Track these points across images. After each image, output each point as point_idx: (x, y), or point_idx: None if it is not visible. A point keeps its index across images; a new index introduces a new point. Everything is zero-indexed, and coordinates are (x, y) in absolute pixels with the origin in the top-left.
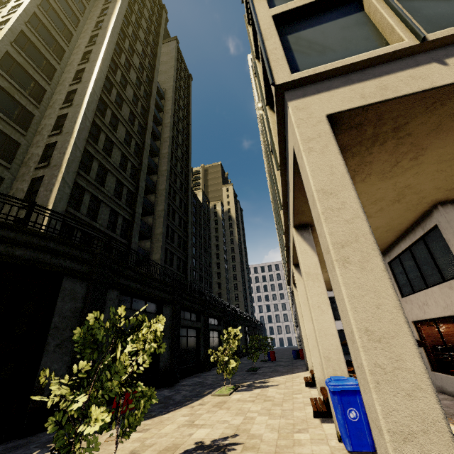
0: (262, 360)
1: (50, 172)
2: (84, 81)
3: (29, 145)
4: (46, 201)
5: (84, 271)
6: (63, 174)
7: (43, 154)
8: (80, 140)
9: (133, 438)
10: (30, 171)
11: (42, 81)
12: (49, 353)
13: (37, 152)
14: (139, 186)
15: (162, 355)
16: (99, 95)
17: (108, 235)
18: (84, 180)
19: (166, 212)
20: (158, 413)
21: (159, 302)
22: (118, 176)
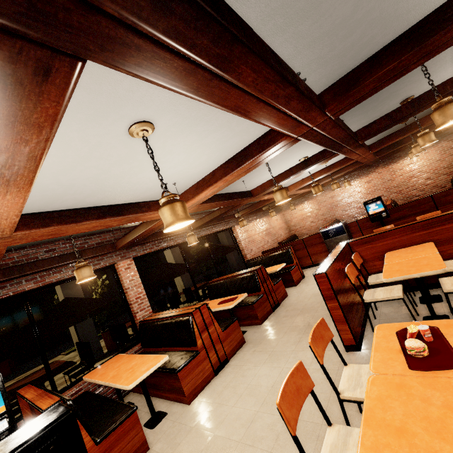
0: None
1: None
2: None
3: None
4: None
5: None
6: None
7: None
8: None
9: None
10: None
11: None
12: None
13: None
14: None
15: None
16: None
17: None
18: None
19: None
20: None
21: None
22: None
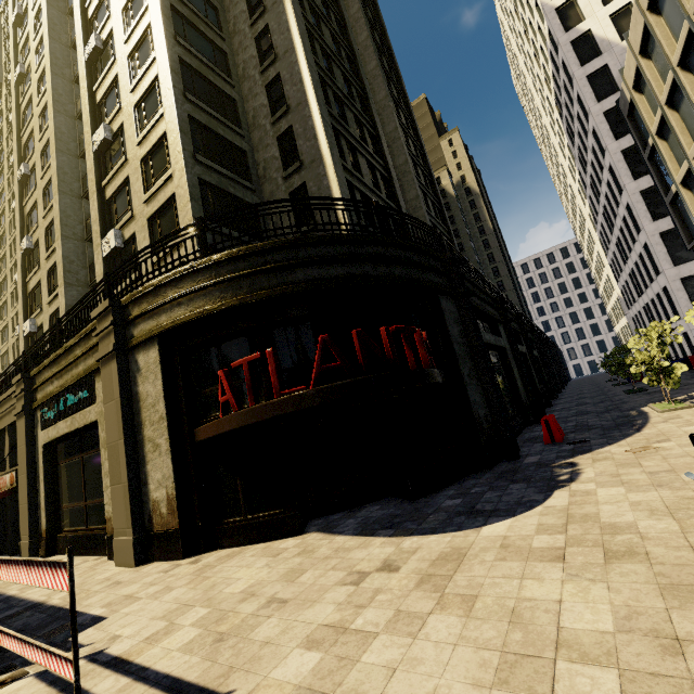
0: (612, 384)
1: (310, 174)
2: (271, 6)
3: (252, 151)
4: (332, 214)
5: (445, 285)
6: (333, 168)
7: (281, 155)
8: (322, 109)
9: (672, 446)
10: (279, 185)
11: (216, 40)
12: (468, 385)
13: (272, 155)
14: (388, 165)
15: (519, 387)
16: (302, 19)
17: (439, 234)
18: (346, 173)
19: (421, 199)
20: (625, 433)
21: (488, 323)
22: (366, 156)
